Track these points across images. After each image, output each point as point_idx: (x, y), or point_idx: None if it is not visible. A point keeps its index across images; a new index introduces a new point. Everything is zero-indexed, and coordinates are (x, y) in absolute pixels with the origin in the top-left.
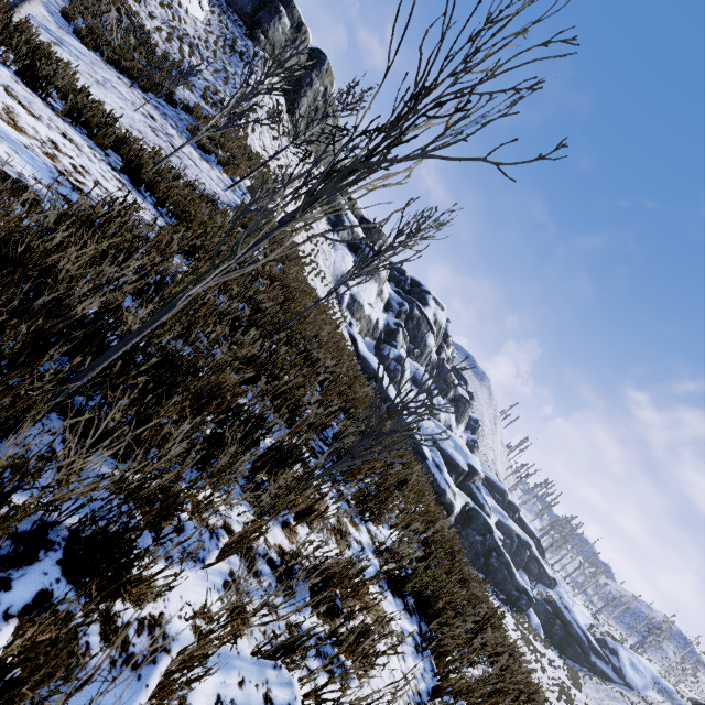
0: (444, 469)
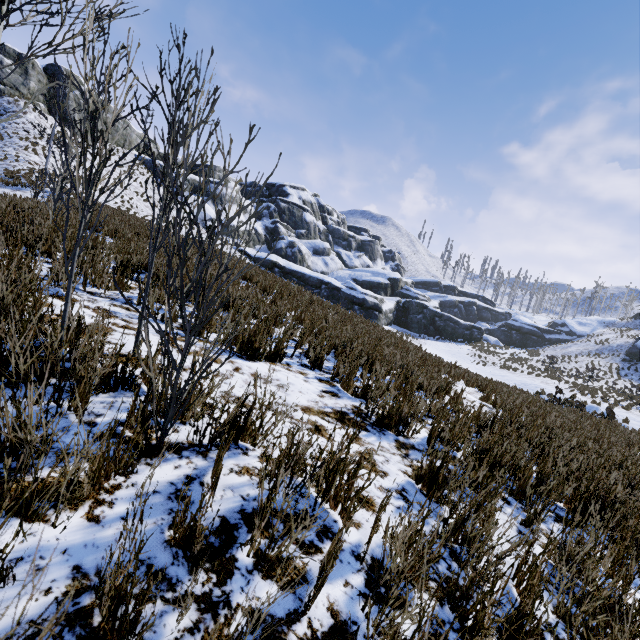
0: (357, 287)
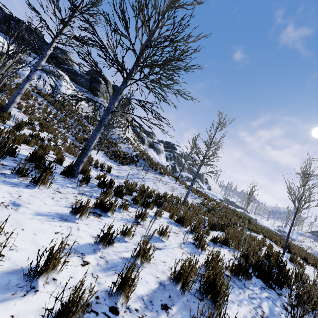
0: None
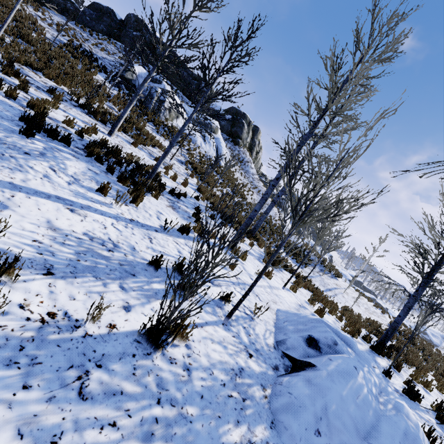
0: None
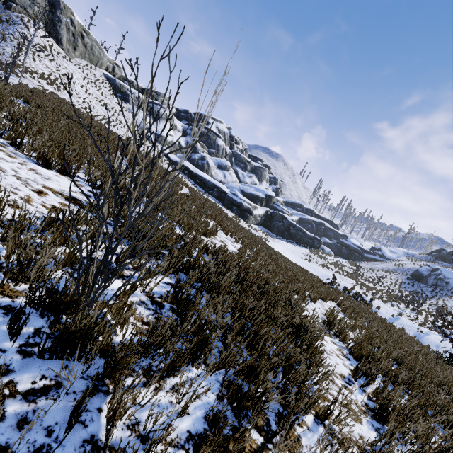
0: (238, 194)
